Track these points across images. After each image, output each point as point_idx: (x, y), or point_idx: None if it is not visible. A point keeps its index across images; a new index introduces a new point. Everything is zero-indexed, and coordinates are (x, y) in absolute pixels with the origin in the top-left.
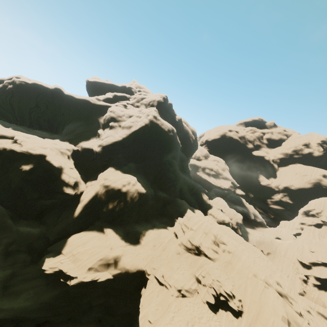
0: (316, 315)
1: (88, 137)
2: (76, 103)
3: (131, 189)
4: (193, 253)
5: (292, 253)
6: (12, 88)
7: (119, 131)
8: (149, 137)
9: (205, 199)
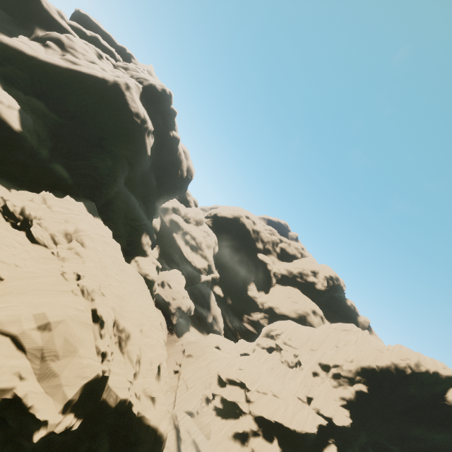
0: (165, 414)
1: None
2: None
3: None
4: (11, 222)
5: (217, 364)
6: None
7: (53, 55)
8: (98, 97)
9: (144, 241)
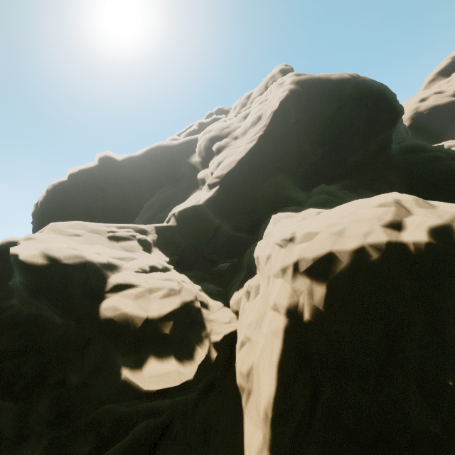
0: None
1: (182, 198)
2: (143, 165)
3: (453, 227)
4: None
5: None
6: (44, 201)
7: (239, 143)
8: (319, 112)
9: None
